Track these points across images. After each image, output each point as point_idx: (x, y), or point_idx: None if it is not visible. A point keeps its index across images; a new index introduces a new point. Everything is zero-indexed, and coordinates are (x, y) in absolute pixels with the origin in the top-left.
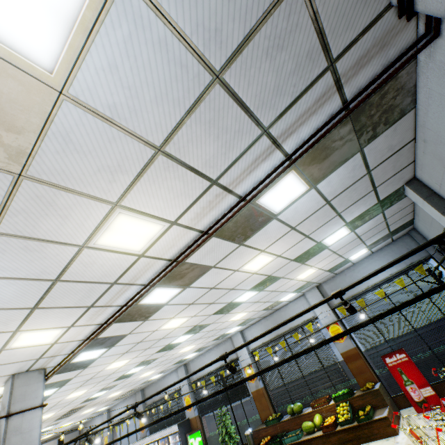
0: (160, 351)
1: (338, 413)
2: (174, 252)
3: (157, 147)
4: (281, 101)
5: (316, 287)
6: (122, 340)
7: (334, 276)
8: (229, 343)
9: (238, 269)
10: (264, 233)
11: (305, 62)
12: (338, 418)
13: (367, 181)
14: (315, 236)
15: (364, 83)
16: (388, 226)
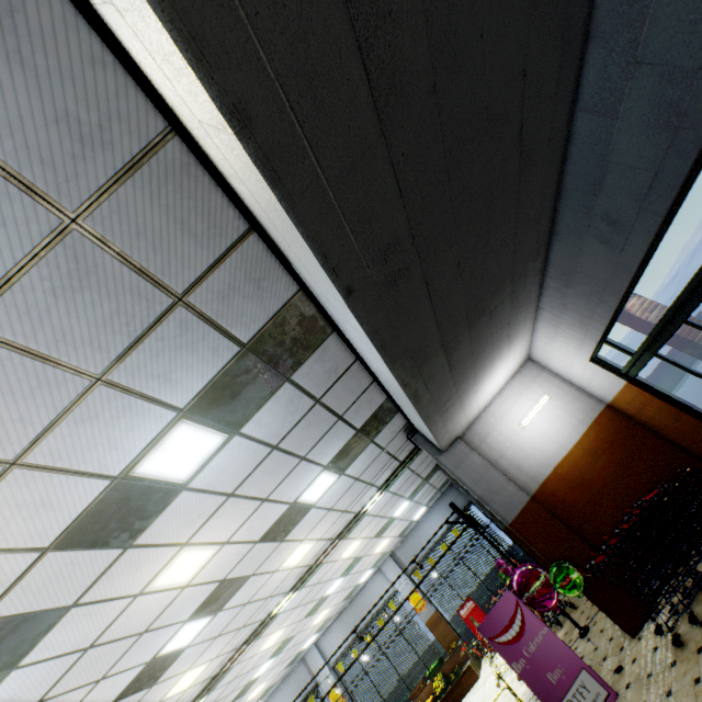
0: (234, 699)
1: (435, 687)
2: (311, 558)
3: (330, 508)
4: (376, 473)
5: (390, 556)
6: (225, 677)
7: (403, 539)
8: (301, 668)
9: (338, 558)
10: (359, 526)
11: (384, 461)
12: (436, 693)
13: (414, 475)
14: (388, 514)
15: (405, 452)
16: (435, 486)
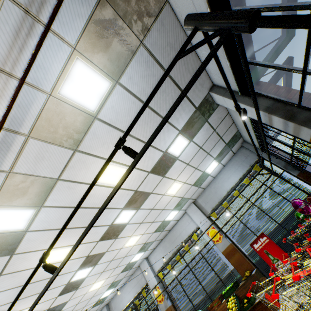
0: (63, 293)
1: (229, 308)
2: None
3: None
4: None
5: (193, 203)
6: None
7: (203, 191)
8: (139, 272)
9: None
10: (96, 138)
11: None
12: None
13: (171, 83)
14: (156, 144)
15: None
16: (221, 137)
